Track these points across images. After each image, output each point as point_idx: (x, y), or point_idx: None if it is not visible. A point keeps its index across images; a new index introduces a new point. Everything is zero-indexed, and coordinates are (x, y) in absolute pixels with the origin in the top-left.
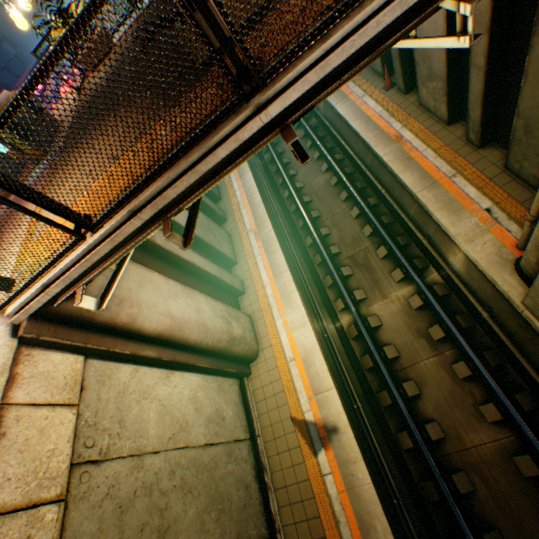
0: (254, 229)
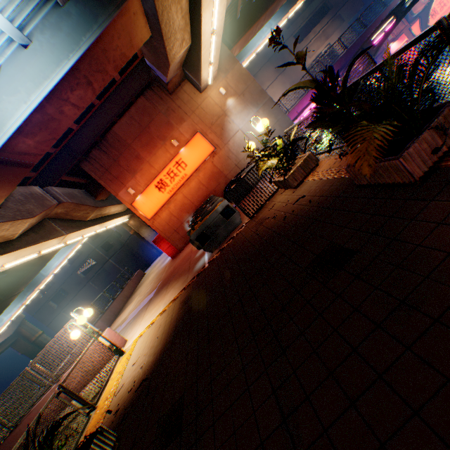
0: None
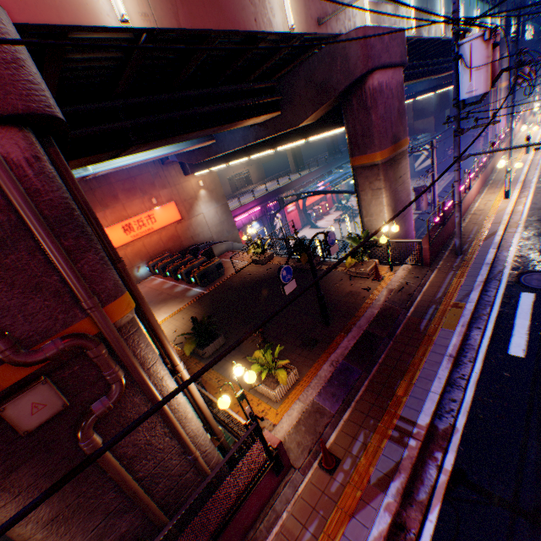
0: None
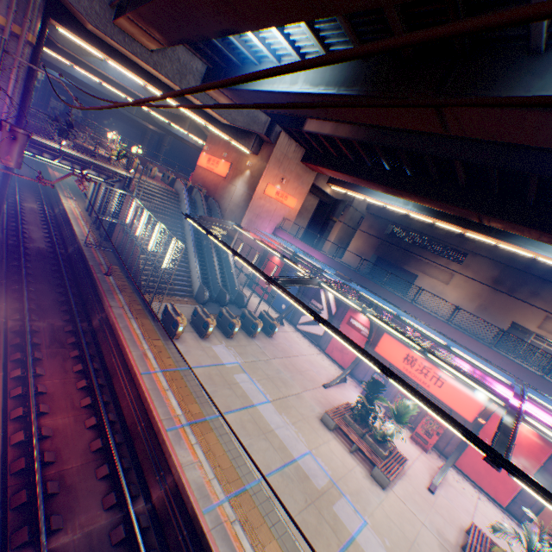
0: (80, 219)
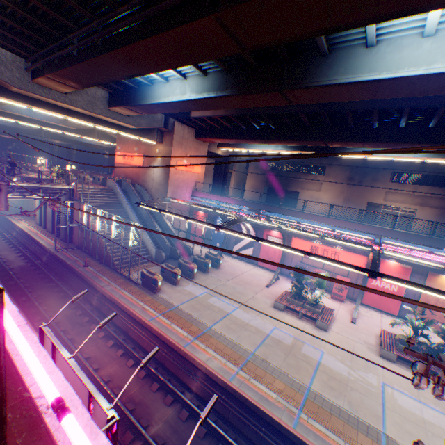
0: (39, 234)
